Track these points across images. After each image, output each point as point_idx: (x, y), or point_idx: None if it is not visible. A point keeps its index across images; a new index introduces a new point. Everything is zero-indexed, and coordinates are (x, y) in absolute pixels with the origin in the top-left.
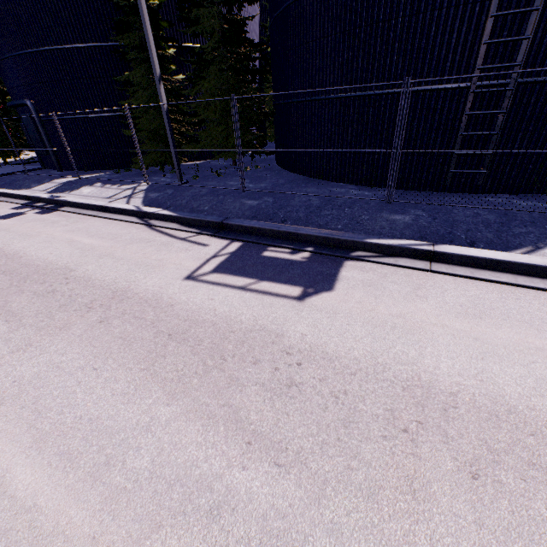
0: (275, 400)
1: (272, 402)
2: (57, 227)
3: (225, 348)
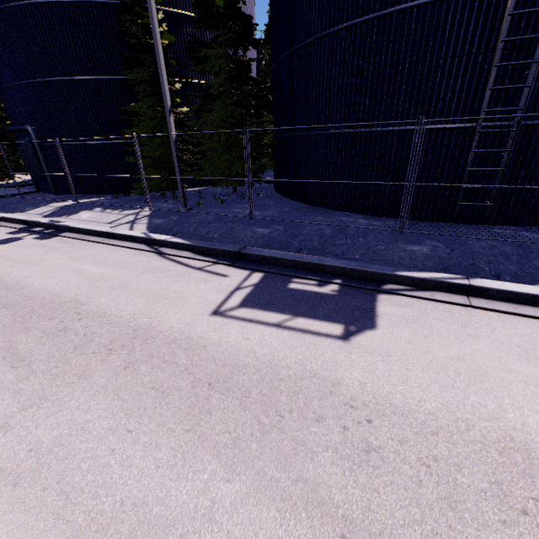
0: (357, 471)
1: (353, 474)
2: (60, 254)
3: (278, 400)
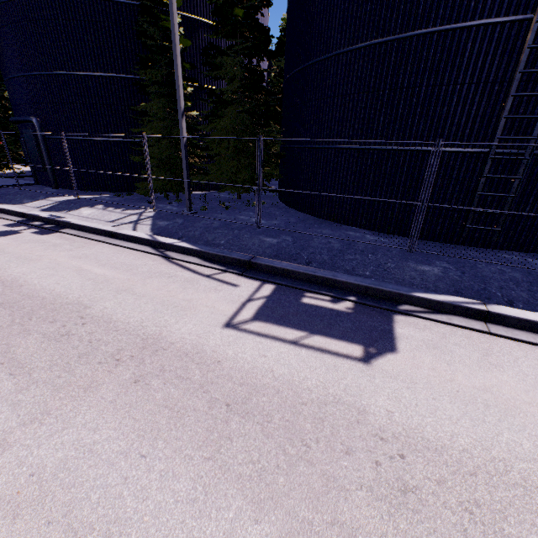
0: (395, 515)
1: (392, 518)
2: (61, 251)
3: (302, 428)
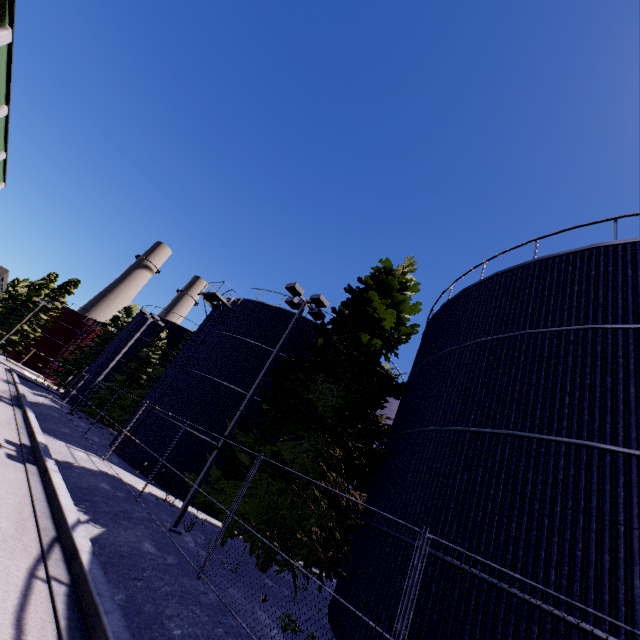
0: None
1: None
2: None
3: None
